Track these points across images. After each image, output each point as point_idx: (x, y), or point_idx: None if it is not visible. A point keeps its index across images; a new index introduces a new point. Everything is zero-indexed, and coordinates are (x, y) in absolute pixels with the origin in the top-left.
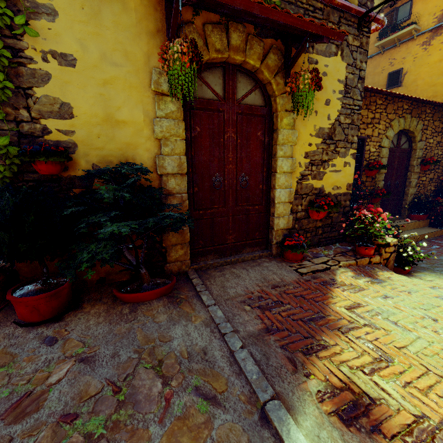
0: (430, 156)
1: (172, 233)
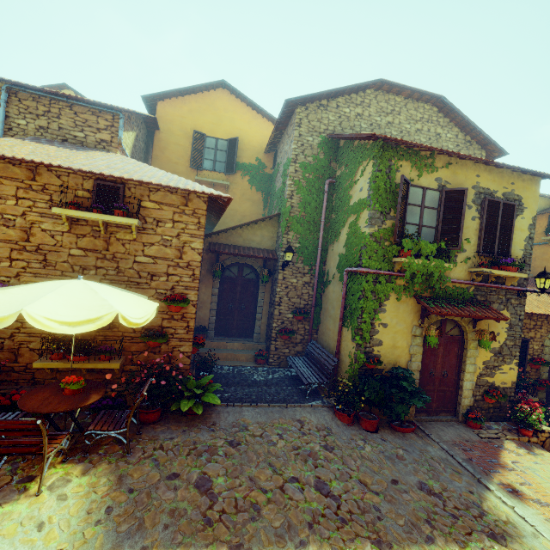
0: None
1: None
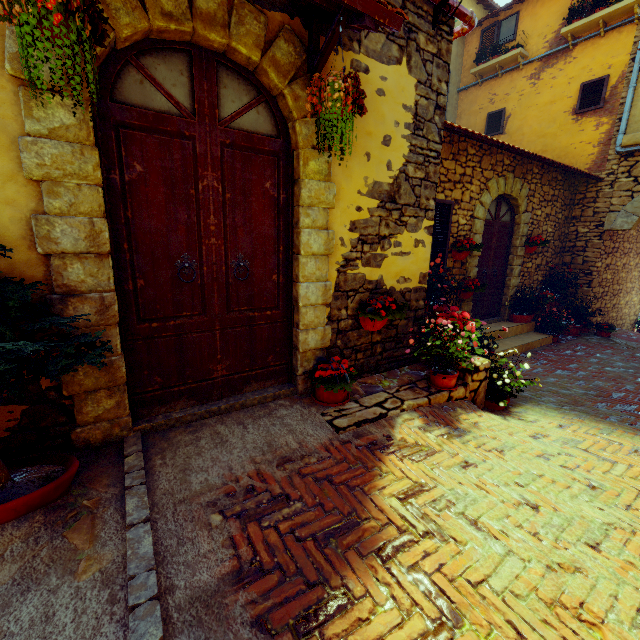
0: (537, 234)
1: (85, 369)
